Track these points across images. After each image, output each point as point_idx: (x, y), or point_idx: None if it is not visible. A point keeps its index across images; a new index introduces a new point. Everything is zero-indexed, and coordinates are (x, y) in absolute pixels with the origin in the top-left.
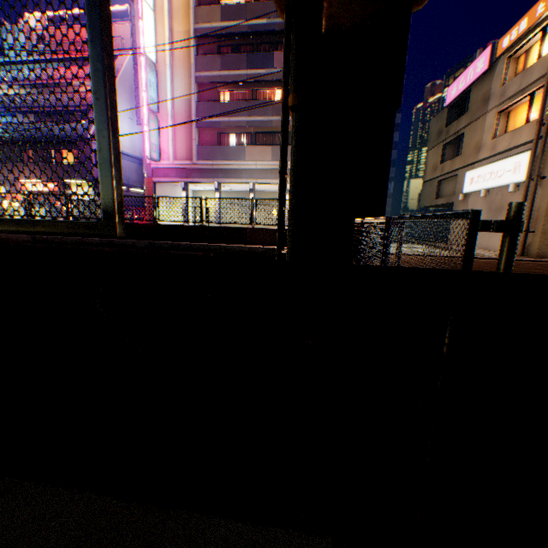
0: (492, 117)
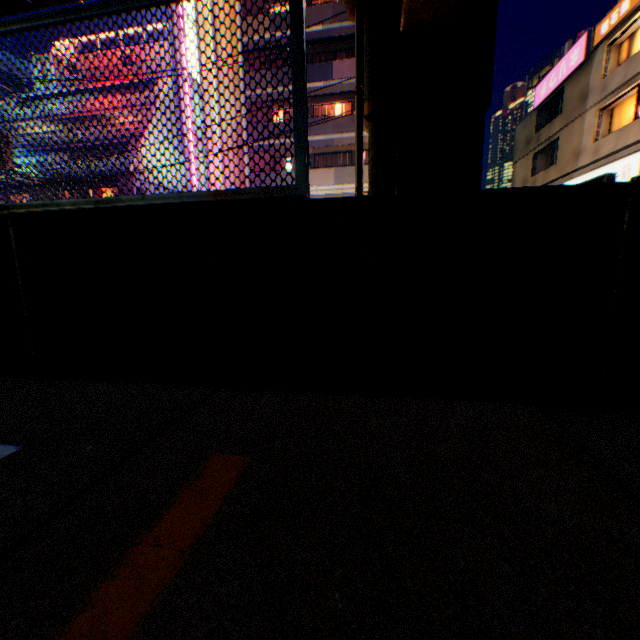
0: (592, 116)
